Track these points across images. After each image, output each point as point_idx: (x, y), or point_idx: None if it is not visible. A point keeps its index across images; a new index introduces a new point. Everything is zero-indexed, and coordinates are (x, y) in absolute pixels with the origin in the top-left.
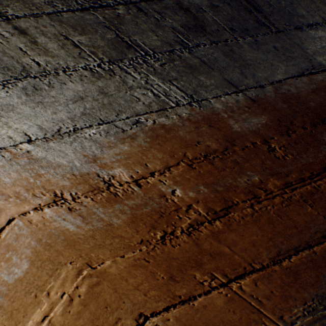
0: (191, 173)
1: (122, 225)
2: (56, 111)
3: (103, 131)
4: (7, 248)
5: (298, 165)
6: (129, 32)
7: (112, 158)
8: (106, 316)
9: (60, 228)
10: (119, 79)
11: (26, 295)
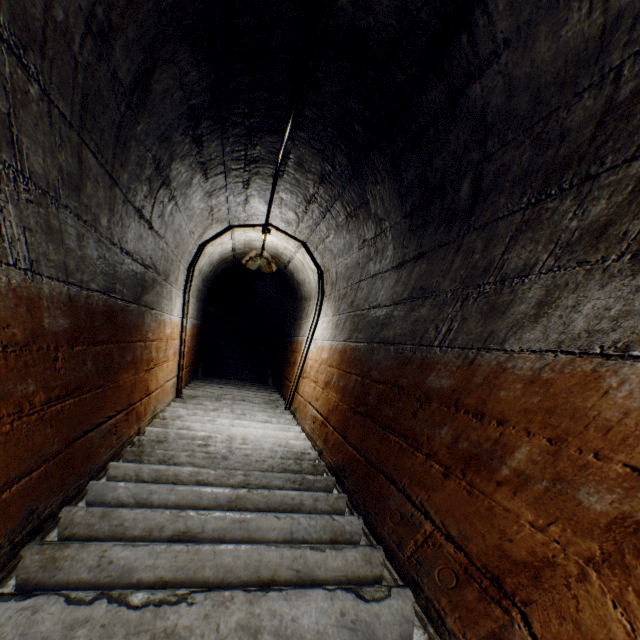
0: None
1: None
2: None
3: None
4: None
5: (65, 381)
6: (25, 126)
7: None
8: None
9: None
10: None
11: None
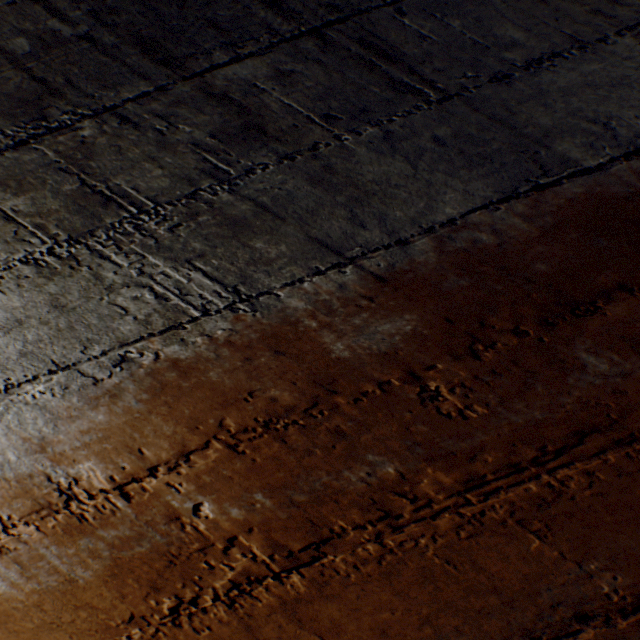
0: (235, 465)
1: (94, 583)
2: None
3: (59, 385)
4: None
5: (504, 429)
6: (106, 170)
7: (75, 440)
8: None
9: None
10: (89, 273)
11: None
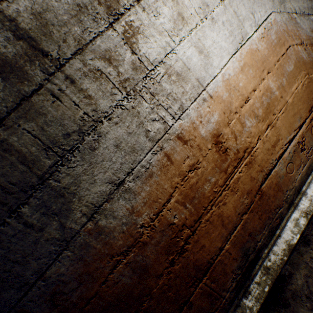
0: None
1: None
2: (303, 3)
3: None
4: (288, 58)
5: None
6: None
7: None
8: (310, 95)
9: (301, 56)
10: None
11: (292, 78)
